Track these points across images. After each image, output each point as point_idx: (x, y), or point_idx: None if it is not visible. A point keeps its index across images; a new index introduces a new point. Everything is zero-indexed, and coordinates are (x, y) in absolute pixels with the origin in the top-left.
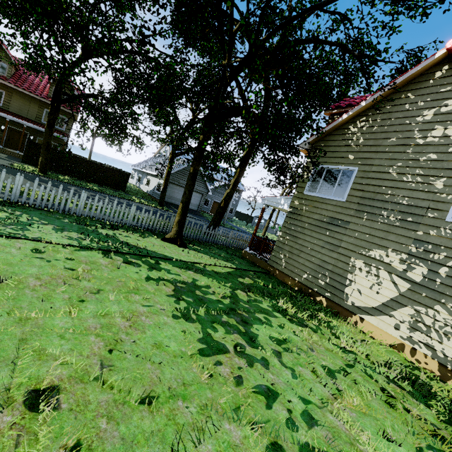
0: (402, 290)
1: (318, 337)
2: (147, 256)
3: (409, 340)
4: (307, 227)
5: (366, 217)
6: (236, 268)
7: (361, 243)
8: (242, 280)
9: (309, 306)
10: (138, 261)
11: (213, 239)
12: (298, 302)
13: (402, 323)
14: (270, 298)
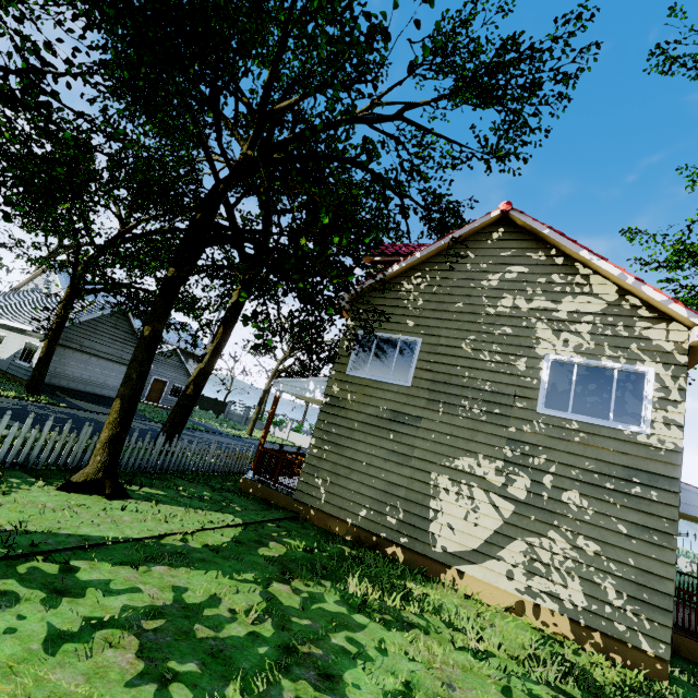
0: (506, 515)
1: (438, 645)
2: (31, 555)
3: (529, 593)
4: (358, 427)
5: (443, 410)
6: (243, 524)
7: (443, 449)
8: (266, 550)
9: (385, 571)
10: (7, 583)
11: (178, 462)
12: (370, 570)
13: (516, 566)
14: (329, 579)
